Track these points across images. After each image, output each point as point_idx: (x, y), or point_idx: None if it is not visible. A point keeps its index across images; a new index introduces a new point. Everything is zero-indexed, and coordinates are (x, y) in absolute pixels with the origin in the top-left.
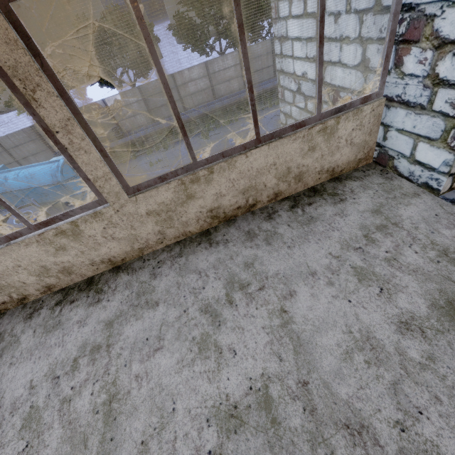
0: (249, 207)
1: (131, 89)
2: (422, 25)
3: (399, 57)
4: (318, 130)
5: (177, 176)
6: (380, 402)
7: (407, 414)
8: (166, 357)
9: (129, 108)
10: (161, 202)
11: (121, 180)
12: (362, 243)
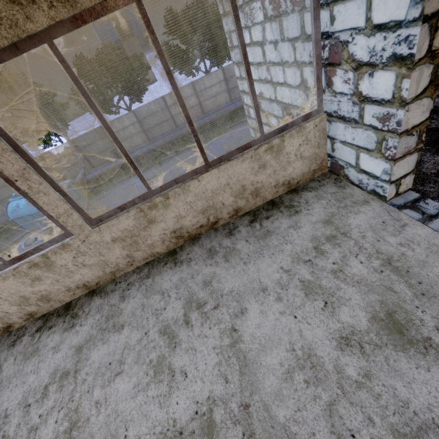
0: (212, 225)
1: (126, 113)
2: (340, 50)
3: (329, 78)
4: (264, 149)
5: (135, 205)
6: (315, 424)
7: (339, 438)
8: (125, 381)
9: (125, 131)
10: (123, 229)
11: (83, 214)
12: (311, 255)
